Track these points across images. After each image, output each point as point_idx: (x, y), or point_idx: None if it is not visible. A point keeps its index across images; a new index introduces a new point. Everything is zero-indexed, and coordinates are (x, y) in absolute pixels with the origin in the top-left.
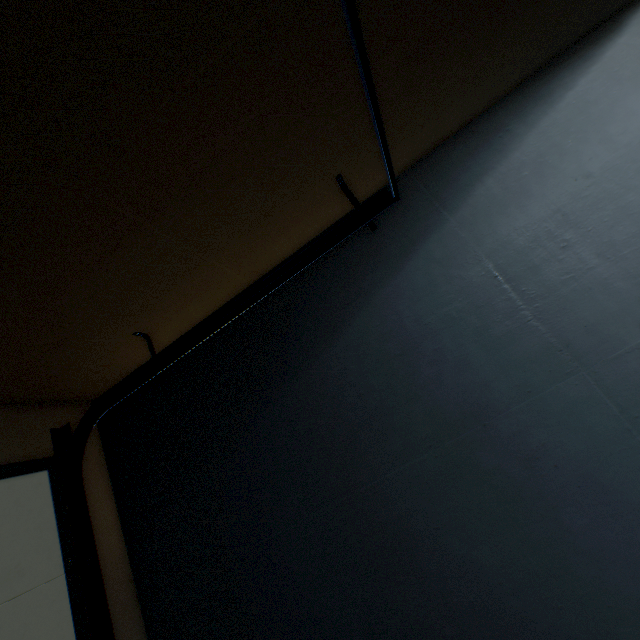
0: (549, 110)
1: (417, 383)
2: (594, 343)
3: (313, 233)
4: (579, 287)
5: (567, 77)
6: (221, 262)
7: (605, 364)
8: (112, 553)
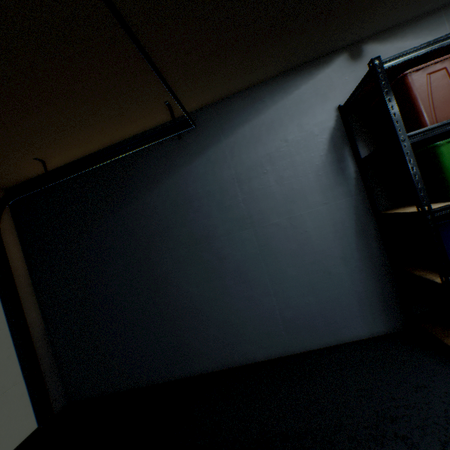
0: (285, 97)
1: (187, 219)
2: (260, 218)
3: (153, 125)
4: (263, 193)
5: (299, 81)
6: (92, 131)
7: (260, 228)
8: (20, 271)
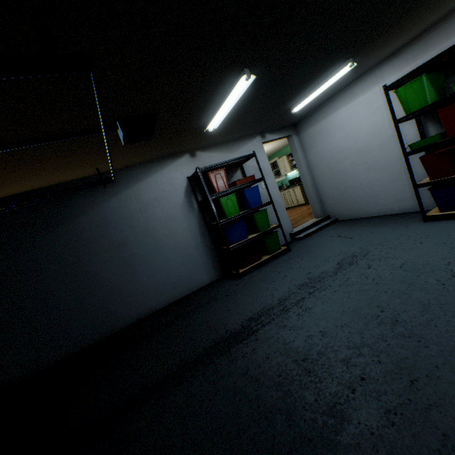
0: (162, 170)
1: (108, 234)
2: (154, 231)
3: (81, 177)
4: (155, 217)
5: (169, 163)
6: (41, 180)
7: (154, 236)
8: None
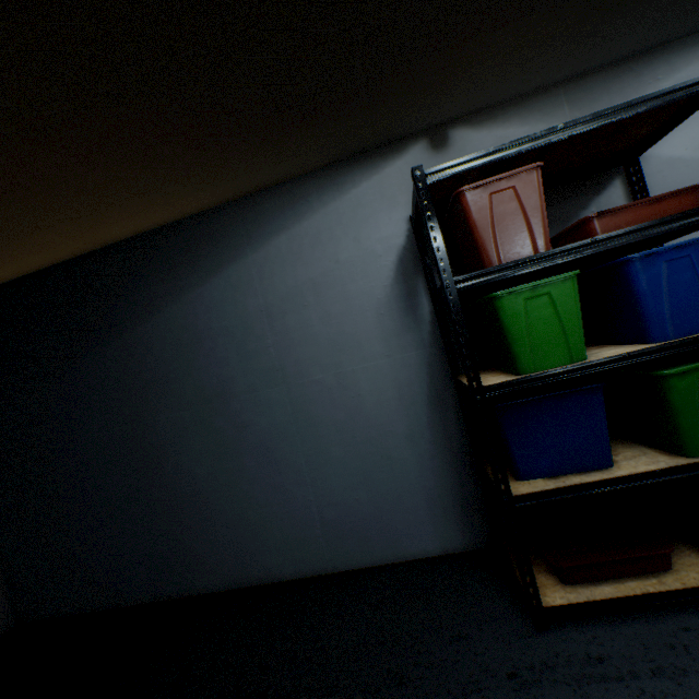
0: (338, 198)
1: (195, 366)
2: (296, 372)
3: (151, 226)
4: (303, 335)
5: (359, 176)
6: (54, 235)
7: (296, 385)
8: None
